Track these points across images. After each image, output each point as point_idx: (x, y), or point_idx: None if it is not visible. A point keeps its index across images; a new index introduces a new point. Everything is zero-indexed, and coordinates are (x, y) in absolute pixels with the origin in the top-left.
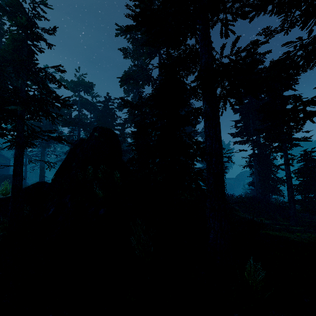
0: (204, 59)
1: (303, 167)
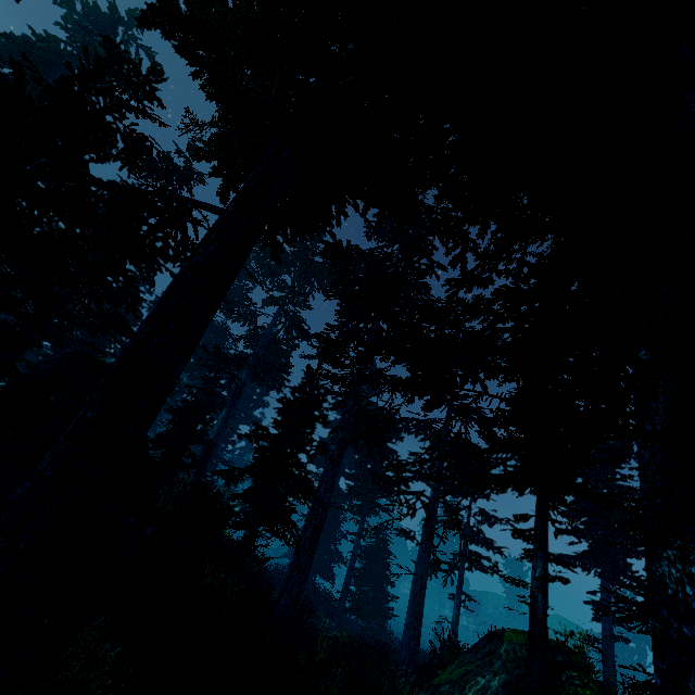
0: (351, 402)
1: (372, 545)
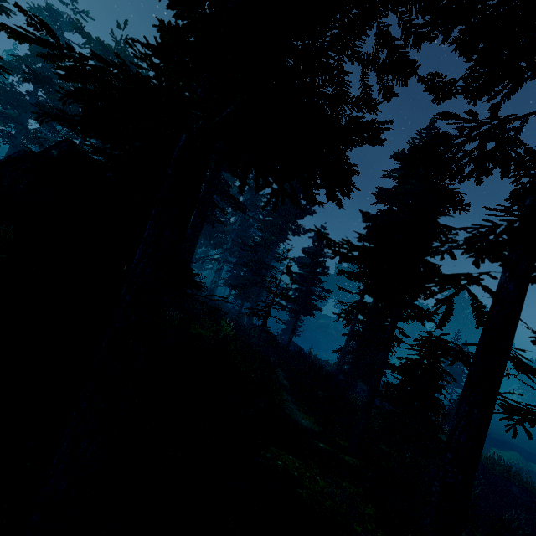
0: None
1: (413, 360)
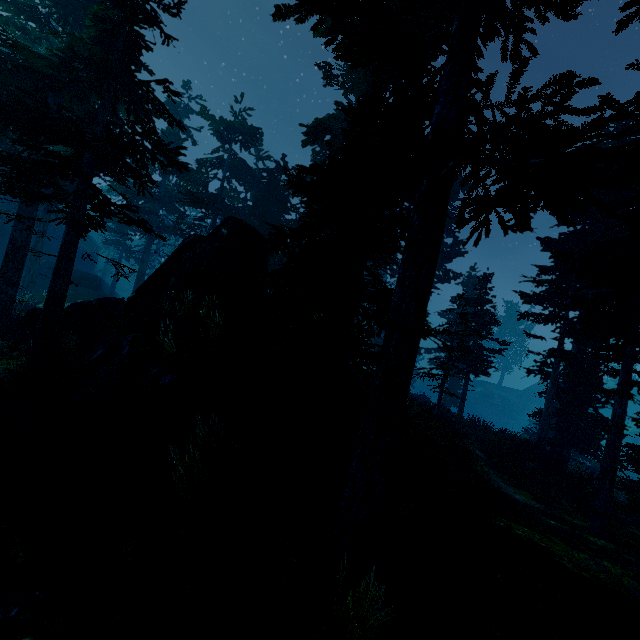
0: (440, 107)
1: None
